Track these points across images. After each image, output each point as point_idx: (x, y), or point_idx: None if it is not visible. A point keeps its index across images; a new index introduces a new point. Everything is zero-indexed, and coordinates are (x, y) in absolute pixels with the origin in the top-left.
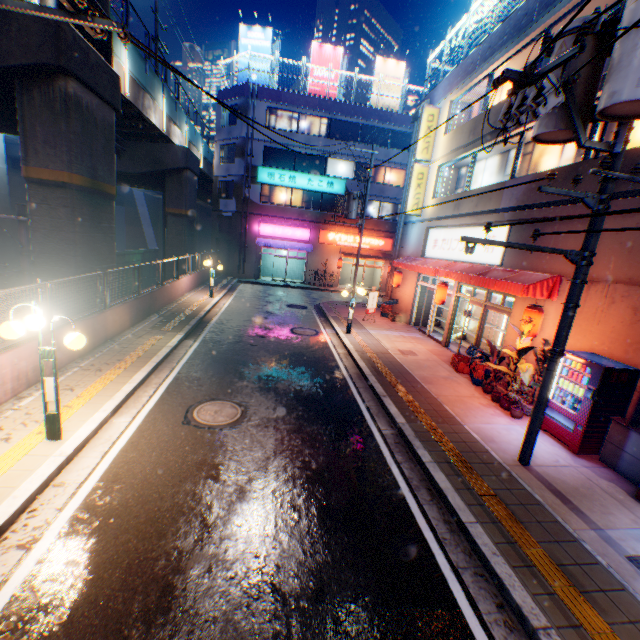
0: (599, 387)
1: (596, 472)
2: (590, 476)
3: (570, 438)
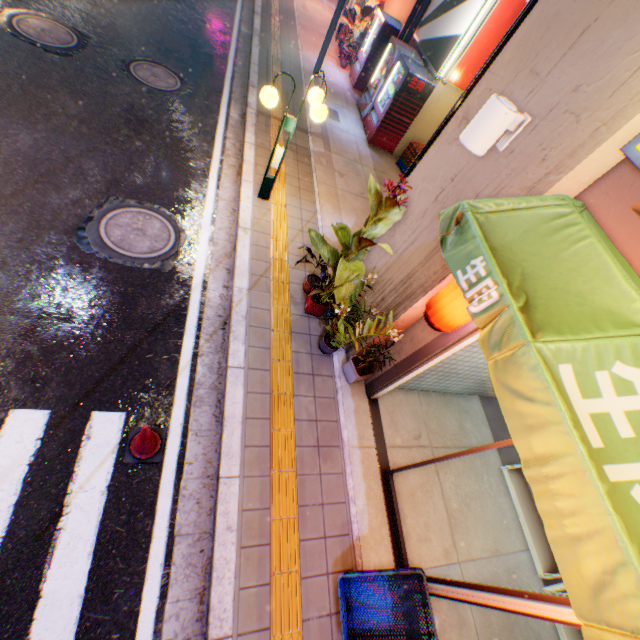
0: (378, 39)
1: (353, 97)
2: (347, 96)
3: (355, 79)
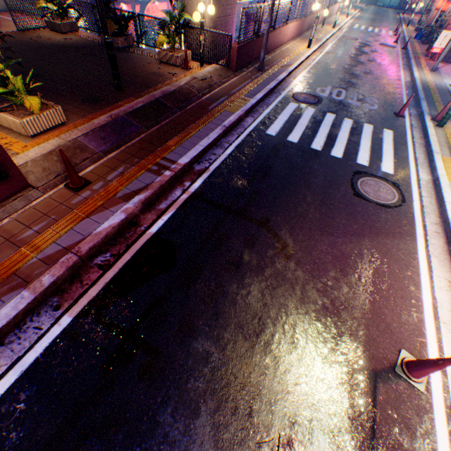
0: None
1: None
2: None
3: None
